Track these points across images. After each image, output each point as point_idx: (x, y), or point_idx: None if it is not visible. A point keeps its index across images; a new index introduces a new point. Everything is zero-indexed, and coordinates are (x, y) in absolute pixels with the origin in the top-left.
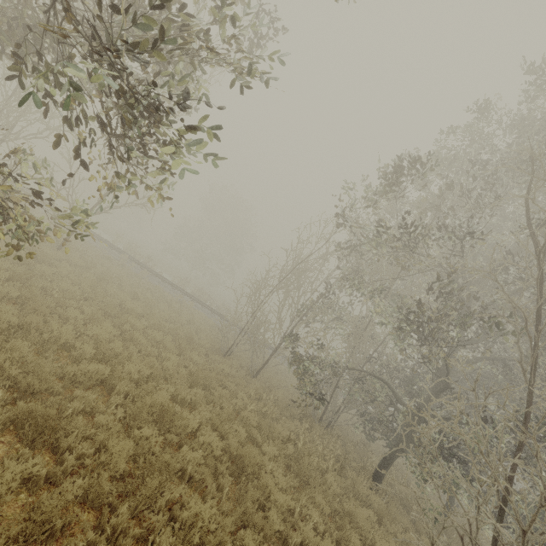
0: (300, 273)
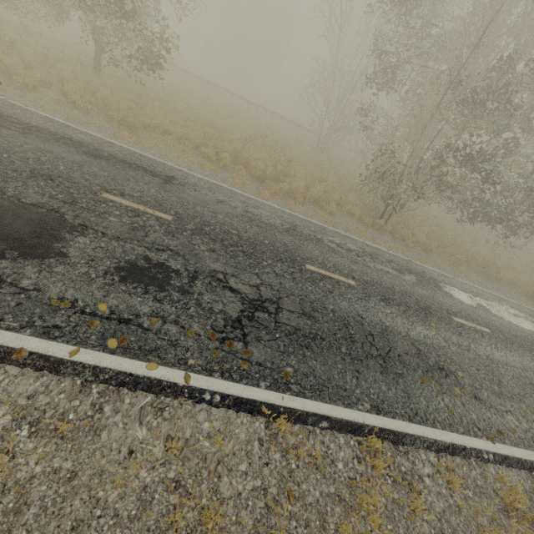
0: None
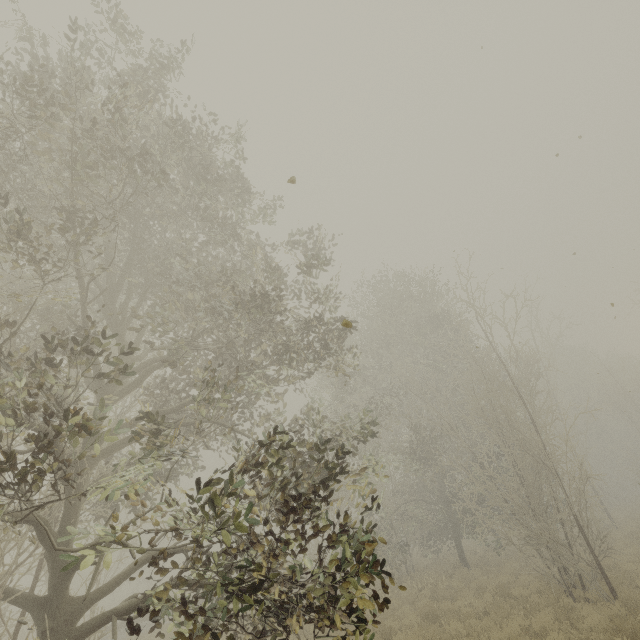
0: None
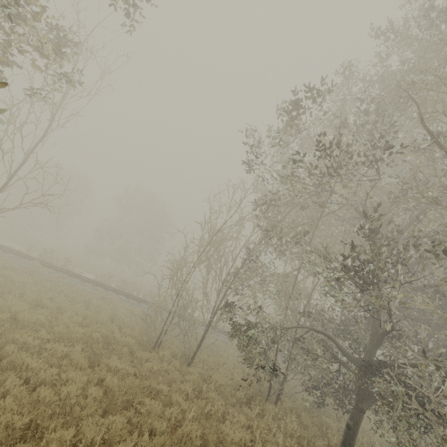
0: (218, 244)
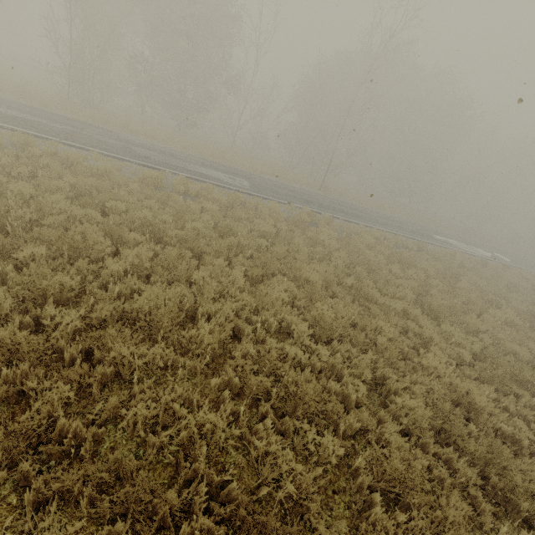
0: None
